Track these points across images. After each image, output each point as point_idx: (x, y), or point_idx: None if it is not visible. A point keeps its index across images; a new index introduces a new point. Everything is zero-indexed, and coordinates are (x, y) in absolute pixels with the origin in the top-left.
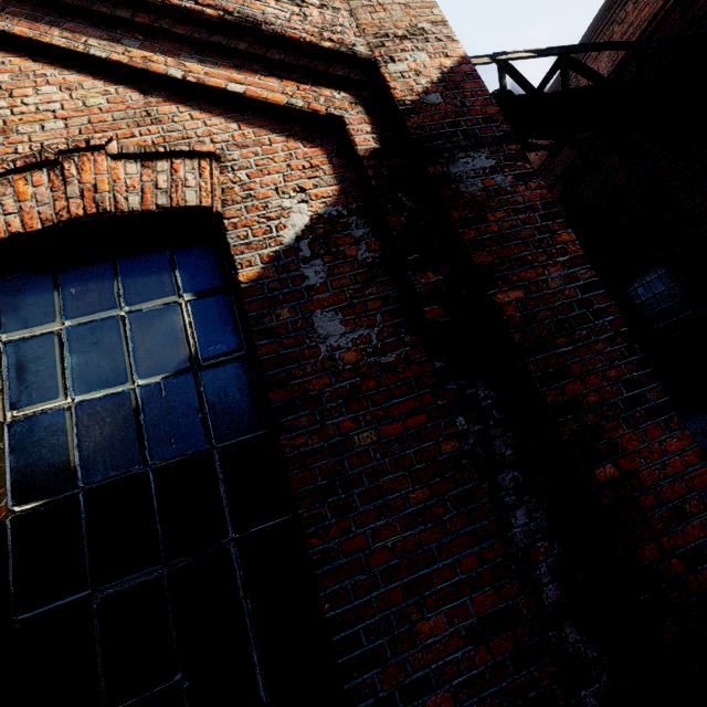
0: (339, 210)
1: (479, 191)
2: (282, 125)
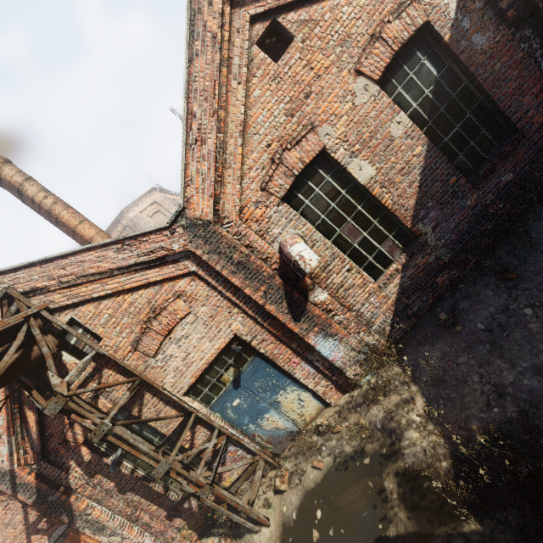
0: None
1: None
2: None
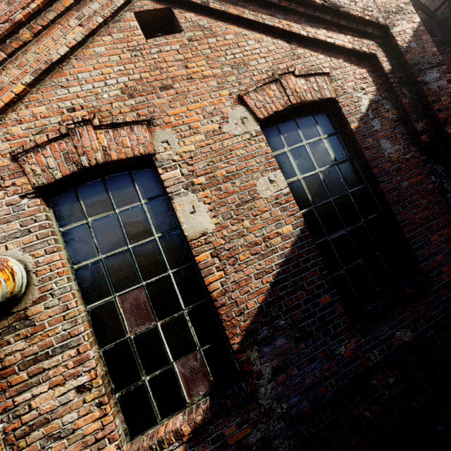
0: (378, 97)
1: (436, 88)
2: (347, 58)
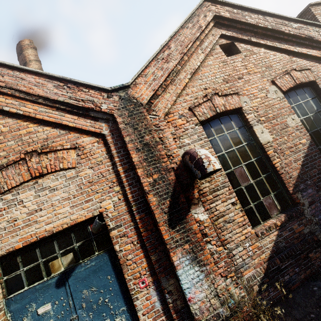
0: None
1: None
2: (317, 61)
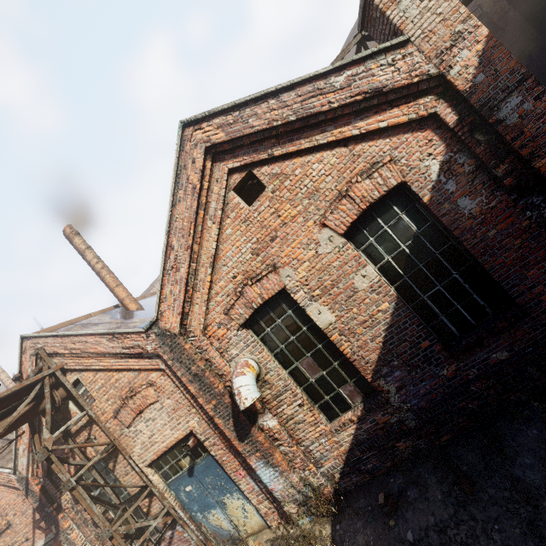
0: (449, 155)
1: (517, 119)
2: (406, 128)
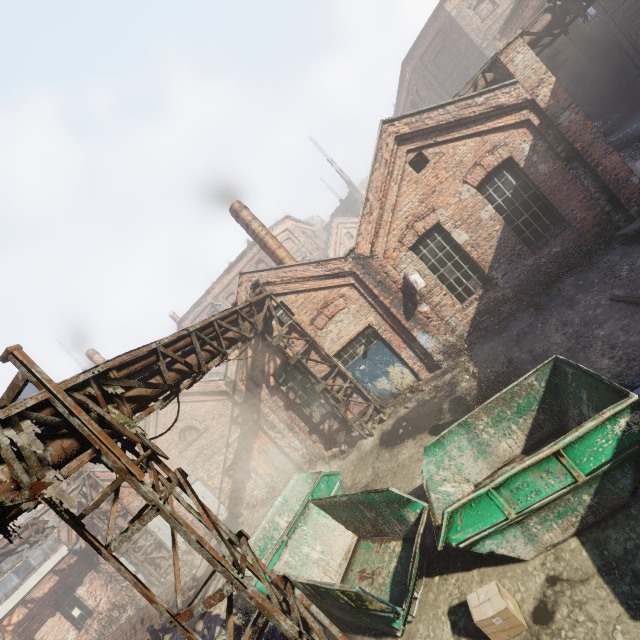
0: (534, 142)
1: (567, 124)
2: (513, 127)
